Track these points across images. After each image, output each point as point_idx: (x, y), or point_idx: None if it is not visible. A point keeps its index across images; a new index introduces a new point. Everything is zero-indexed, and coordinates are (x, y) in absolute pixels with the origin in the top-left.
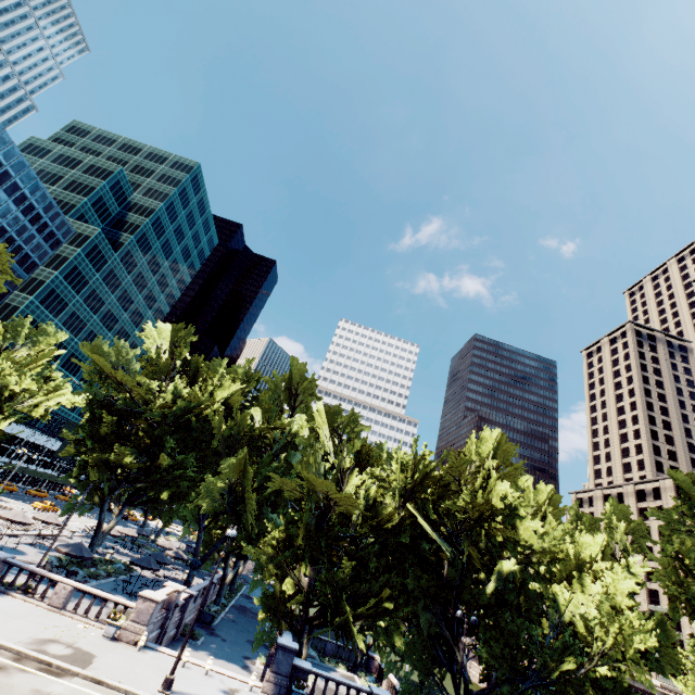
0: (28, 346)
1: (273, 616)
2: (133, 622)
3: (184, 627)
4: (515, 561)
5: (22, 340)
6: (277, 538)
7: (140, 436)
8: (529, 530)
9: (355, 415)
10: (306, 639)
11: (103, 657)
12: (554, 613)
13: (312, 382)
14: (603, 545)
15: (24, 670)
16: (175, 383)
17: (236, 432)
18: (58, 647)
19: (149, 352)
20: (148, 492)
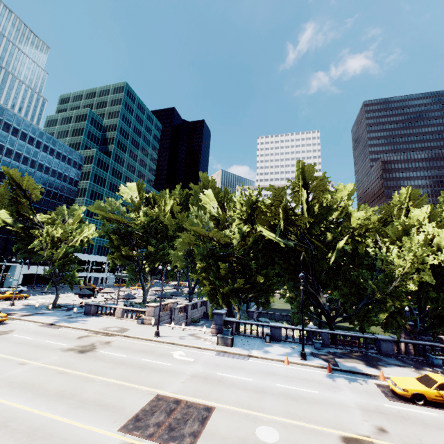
0: (71, 218)
1: (216, 303)
2: (147, 316)
3: (191, 319)
4: (344, 239)
5: (66, 216)
6: (201, 266)
7: (139, 242)
8: (353, 217)
9: (226, 189)
10: (238, 310)
11: (133, 329)
12: (380, 262)
13: (213, 182)
14: (427, 210)
15: (97, 336)
16: (143, 211)
17: (181, 224)
18: (114, 328)
19: (127, 201)
20: (150, 265)
